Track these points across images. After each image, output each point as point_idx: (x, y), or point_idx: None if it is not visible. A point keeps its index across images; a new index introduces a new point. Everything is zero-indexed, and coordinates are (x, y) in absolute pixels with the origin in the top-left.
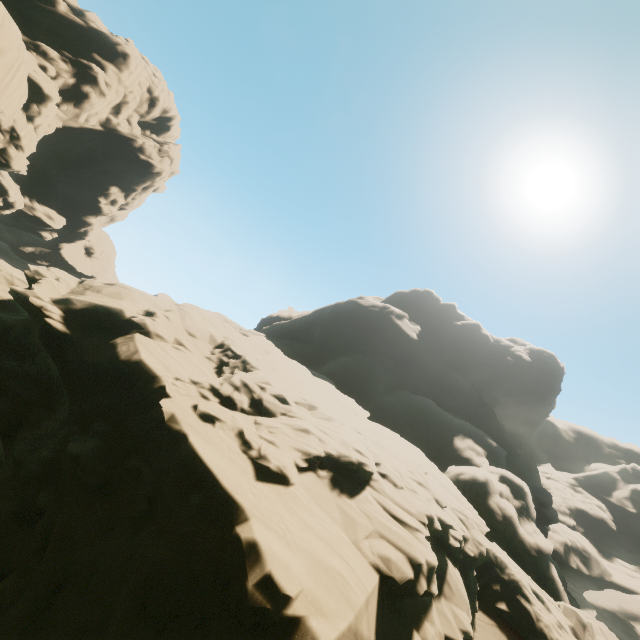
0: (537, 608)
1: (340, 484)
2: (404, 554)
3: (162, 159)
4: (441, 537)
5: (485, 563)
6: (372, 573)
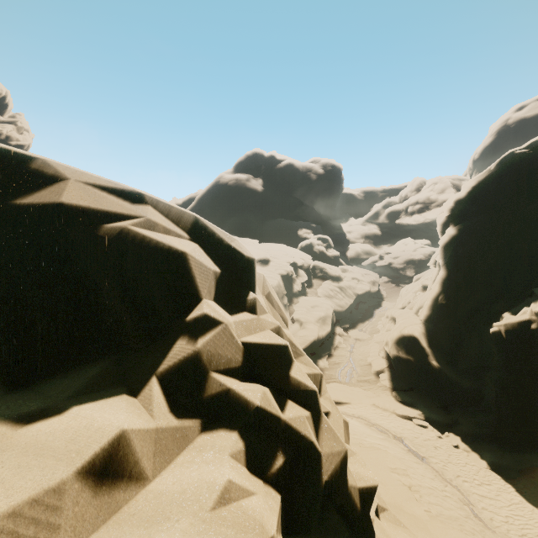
0: (329, 270)
1: (263, 264)
2: (284, 269)
3: (23, 135)
4: (295, 265)
5: (314, 267)
6: (278, 275)
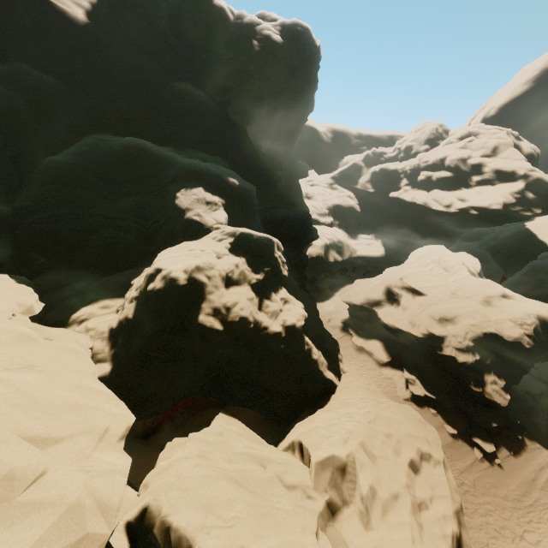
0: None
1: None
2: None
3: None
4: None
5: None
6: None
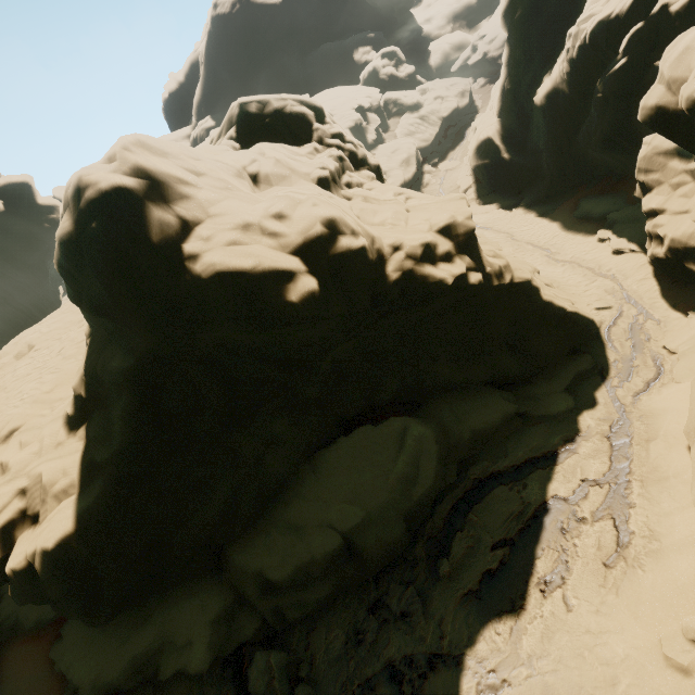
0: (404, 99)
1: None
2: (351, 120)
3: None
4: (362, 109)
5: (386, 103)
6: (346, 130)
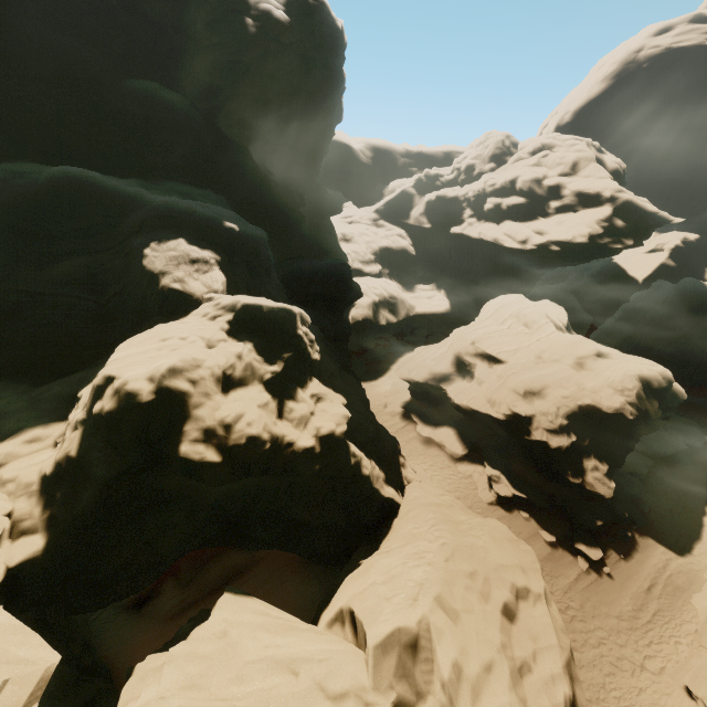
0: None
1: None
2: None
3: None
4: None
5: None
6: None
